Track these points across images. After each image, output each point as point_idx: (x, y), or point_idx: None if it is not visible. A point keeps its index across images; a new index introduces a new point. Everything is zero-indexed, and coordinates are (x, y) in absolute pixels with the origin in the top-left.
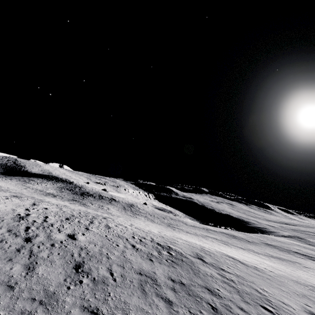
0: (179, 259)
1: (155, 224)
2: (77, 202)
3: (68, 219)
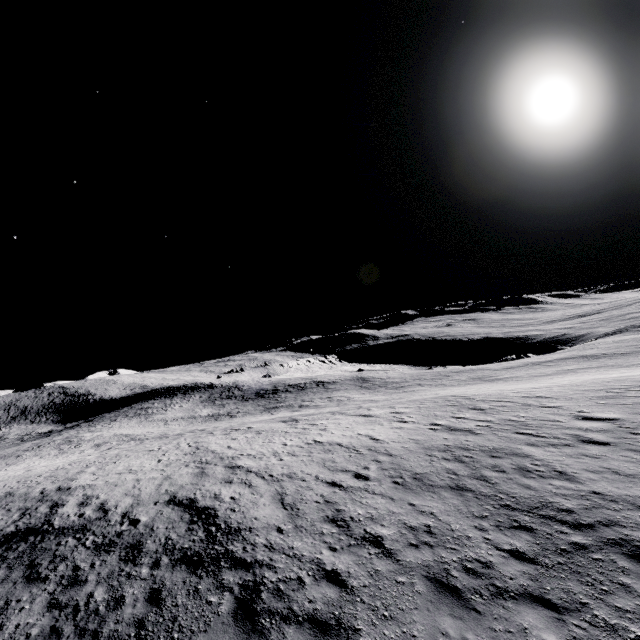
0: None
1: (471, 386)
2: (286, 408)
3: (477, 409)
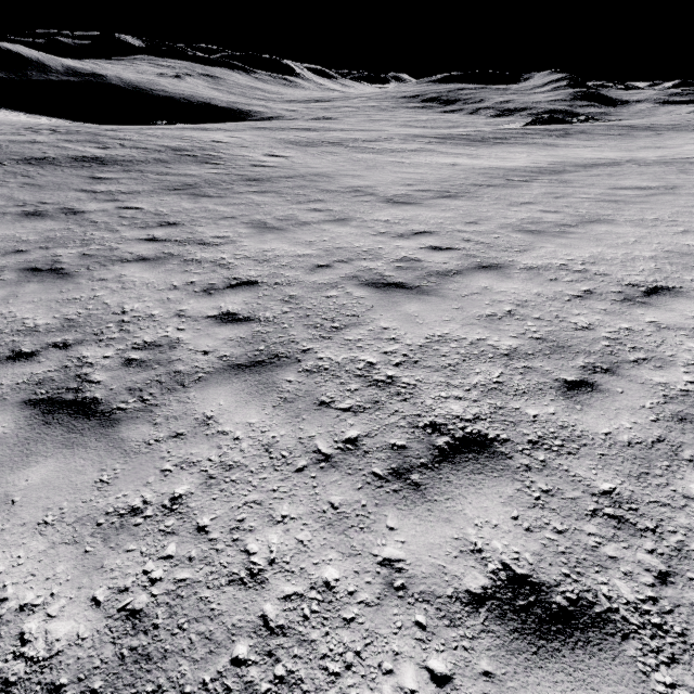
0: (75, 133)
1: None
2: None
3: None
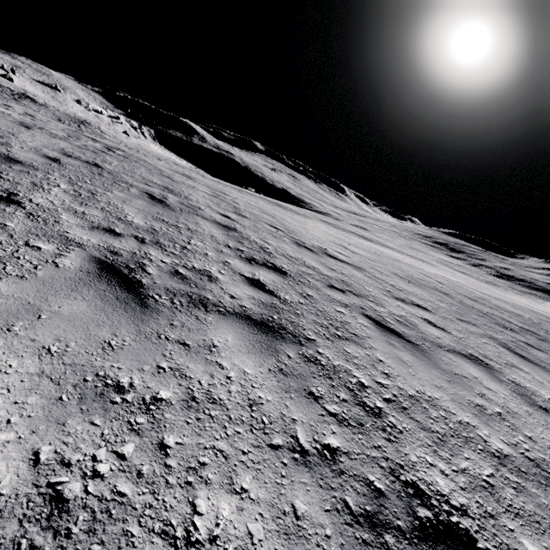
0: (129, 159)
1: None
2: None
3: None
